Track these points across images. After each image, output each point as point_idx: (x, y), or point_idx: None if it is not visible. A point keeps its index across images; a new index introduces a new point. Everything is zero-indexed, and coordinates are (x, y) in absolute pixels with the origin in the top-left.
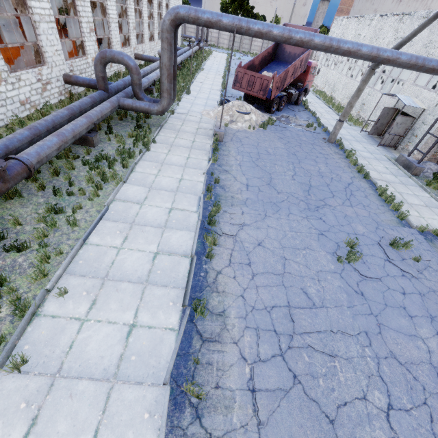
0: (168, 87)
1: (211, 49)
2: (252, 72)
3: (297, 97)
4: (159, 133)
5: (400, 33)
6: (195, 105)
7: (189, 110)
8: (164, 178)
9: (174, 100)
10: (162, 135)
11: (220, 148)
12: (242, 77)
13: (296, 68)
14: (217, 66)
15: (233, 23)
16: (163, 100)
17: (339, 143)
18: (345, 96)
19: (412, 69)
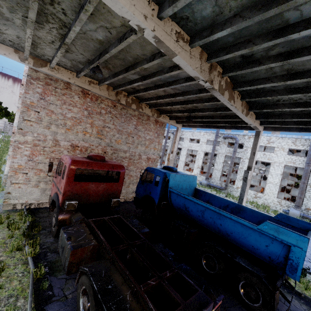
0: None
1: None
2: None
3: None
4: None
5: None
6: None
7: None
8: None
9: None
10: None
11: None
12: None
13: None
14: None
15: None
16: None
17: None
18: None
19: None
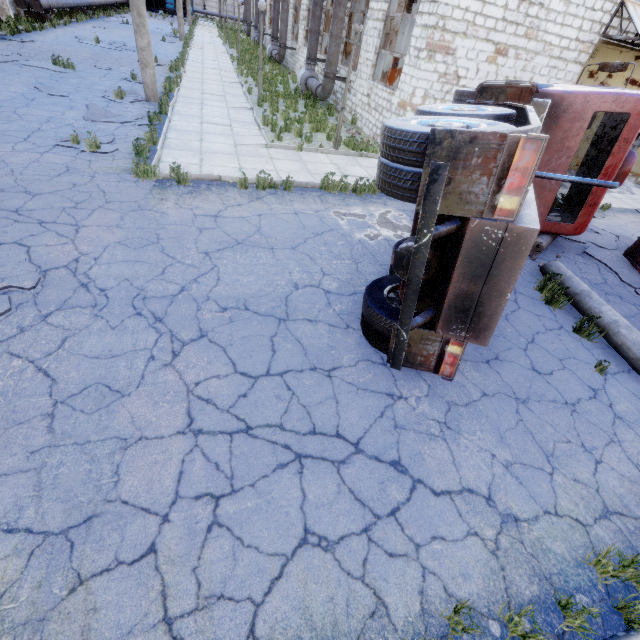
0: None
1: None
2: None
3: None
4: None
5: None
6: None
7: None
8: None
9: None
10: None
11: None
12: None
13: None
14: None
15: None
16: None
17: None
18: None
19: None
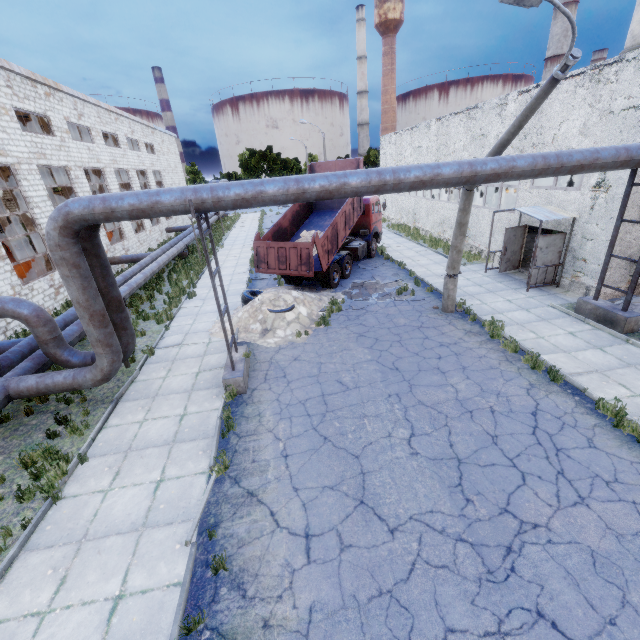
0: (100, 336)
1: (238, 213)
2: (279, 242)
3: (367, 248)
4: (109, 419)
5: (476, 131)
6: (201, 317)
7: (187, 332)
8: (65, 619)
9: (163, 321)
10: (114, 424)
11: (241, 413)
12: (266, 253)
13: (348, 215)
14: (246, 233)
15: (185, 199)
16: (99, 359)
17: (463, 308)
18: (436, 224)
19: (543, 176)
